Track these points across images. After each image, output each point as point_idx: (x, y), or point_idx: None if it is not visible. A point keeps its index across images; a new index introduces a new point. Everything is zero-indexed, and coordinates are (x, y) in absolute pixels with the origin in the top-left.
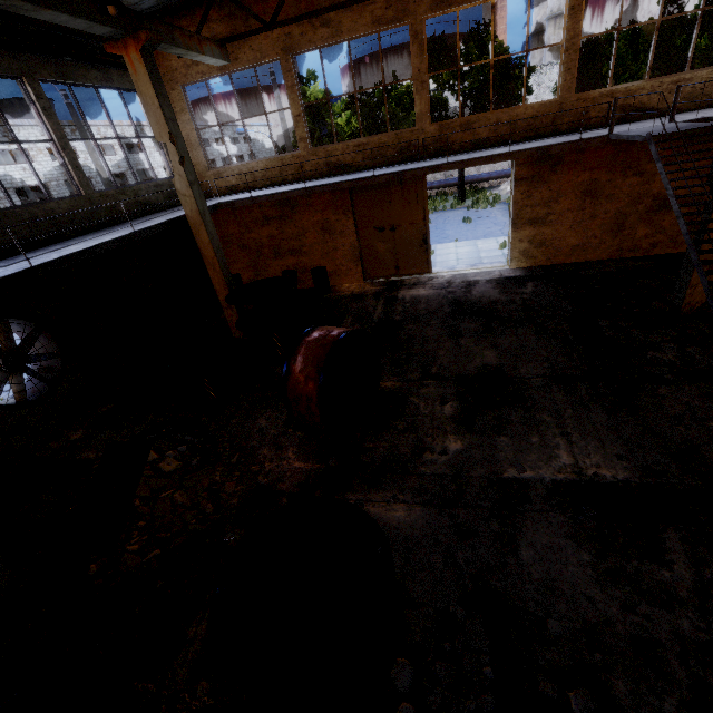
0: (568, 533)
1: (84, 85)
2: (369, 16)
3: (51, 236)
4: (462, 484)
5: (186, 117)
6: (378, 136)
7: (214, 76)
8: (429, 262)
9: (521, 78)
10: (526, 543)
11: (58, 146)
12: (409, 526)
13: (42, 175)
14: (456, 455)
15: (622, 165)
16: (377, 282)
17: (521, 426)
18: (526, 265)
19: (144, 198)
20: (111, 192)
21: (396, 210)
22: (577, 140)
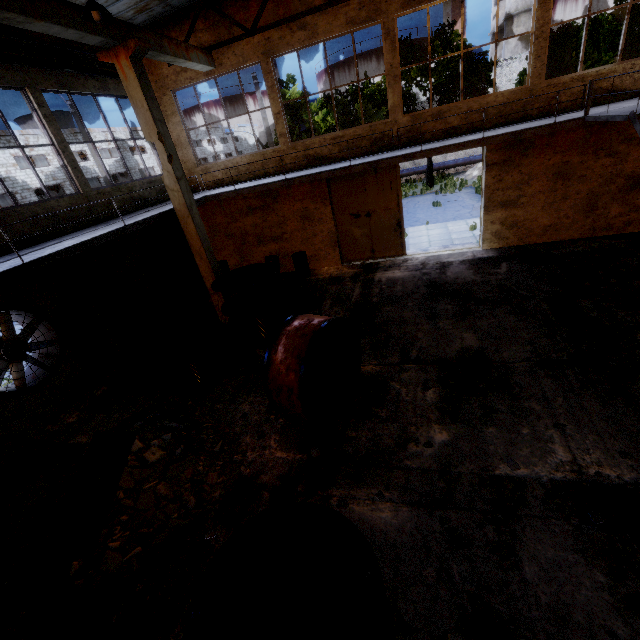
0: (575, 545)
1: (83, 93)
2: (343, 17)
3: (51, 232)
4: (451, 481)
5: (176, 119)
6: (353, 129)
7: (201, 81)
8: (403, 245)
9: (485, 72)
10: (528, 556)
11: (58, 149)
12: (396, 530)
13: (58, 176)
14: (442, 447)
15: (593, 147)
16: (353, 265)
17: (509, 415)
18: (498, 246)
19: (138, 194)
20: (108, 189)
21: (370, 197)
22: (552, 124)
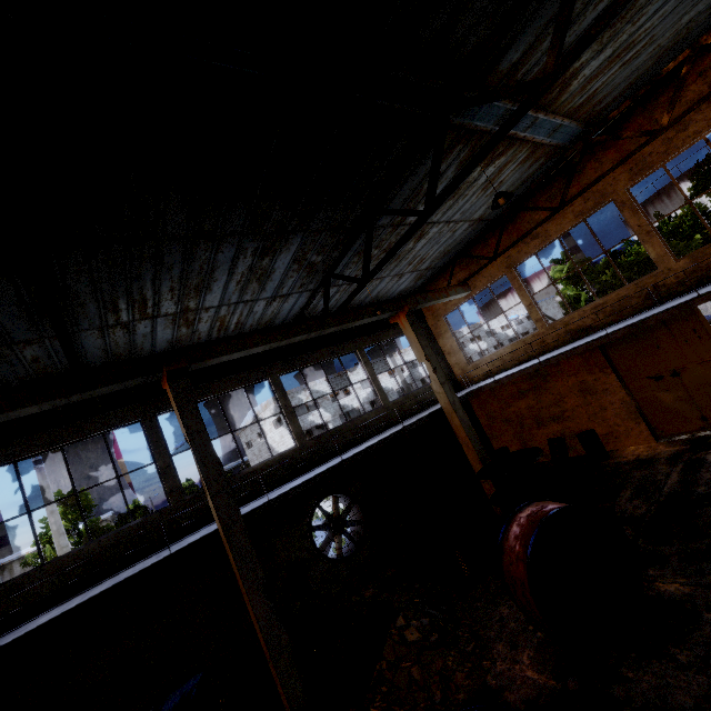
0: None
1: (386, 340)
2: (570, 215)
3: (364, 436)
4: None
5: (448, 334)
6: (614, 293)
7: (462, 303)
8: None
9: None
10: None
11: (371, 380)
12: None
13: (384, 389)
14: None
15: None
16: (675, 440)
17: None
18: None
19: (421, 398)
20: (400, 399)
21: (669, 352)
22: None
